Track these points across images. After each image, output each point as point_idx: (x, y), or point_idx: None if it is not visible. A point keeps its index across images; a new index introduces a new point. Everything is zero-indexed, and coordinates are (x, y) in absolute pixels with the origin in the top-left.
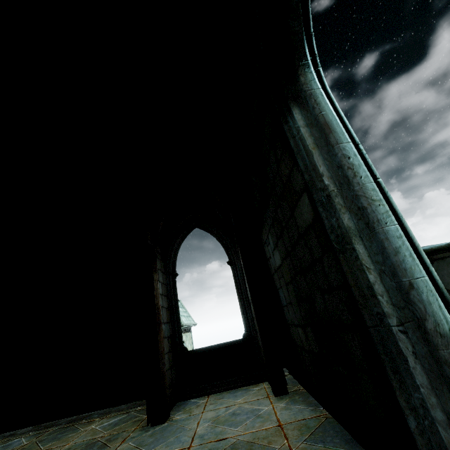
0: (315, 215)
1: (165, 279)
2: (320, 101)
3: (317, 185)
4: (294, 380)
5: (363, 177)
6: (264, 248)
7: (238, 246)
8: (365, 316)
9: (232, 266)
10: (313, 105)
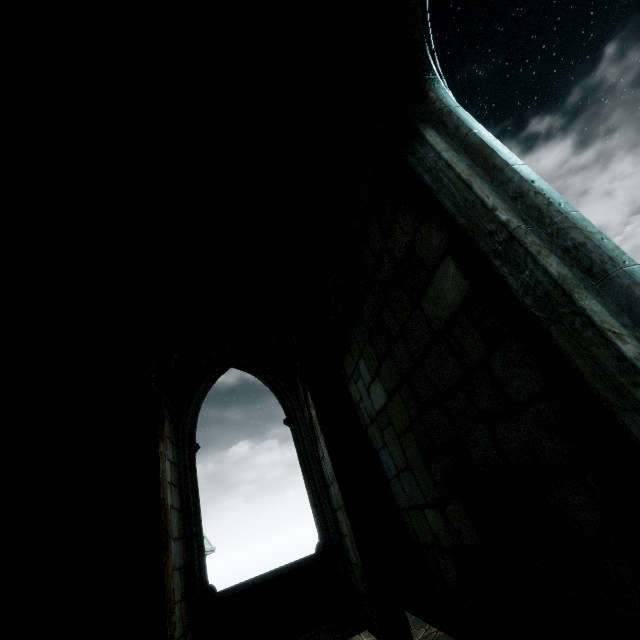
0: (473, 287)
1: (177, 456)
2: (466, 119)
3: (483, 230)
4: (414, 617)
5: (562, 204)
6: (347, 388)
7: (308, 386)
8: (629, 425)
9: (292, 426)
10: (457, 123)
